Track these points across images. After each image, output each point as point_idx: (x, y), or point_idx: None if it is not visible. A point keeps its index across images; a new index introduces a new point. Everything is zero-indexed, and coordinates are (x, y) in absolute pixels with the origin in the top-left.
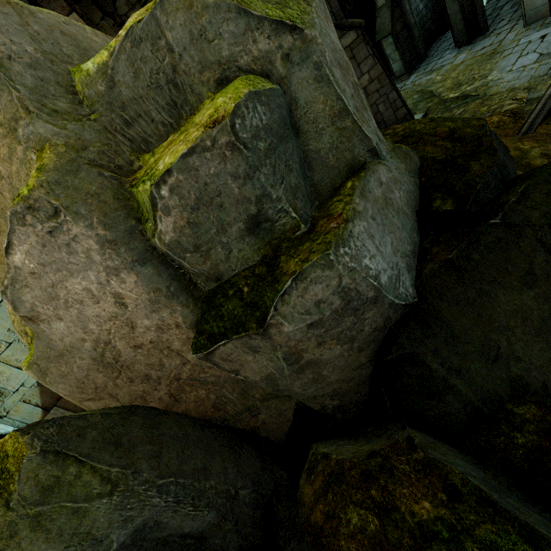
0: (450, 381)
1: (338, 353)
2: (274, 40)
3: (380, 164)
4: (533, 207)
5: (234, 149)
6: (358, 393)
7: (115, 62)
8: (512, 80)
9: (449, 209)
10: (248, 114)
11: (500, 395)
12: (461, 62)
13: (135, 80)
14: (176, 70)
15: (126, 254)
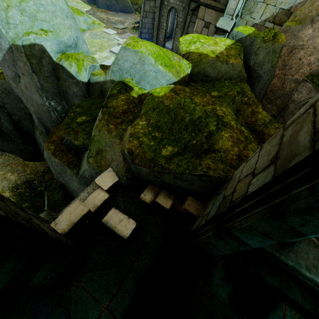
0: None
1: None
2: None
3: None
4: None
5: None
6: None
7: None
8: None
9: None
10: None
11: None
12: None
13: None
14: None
15: None
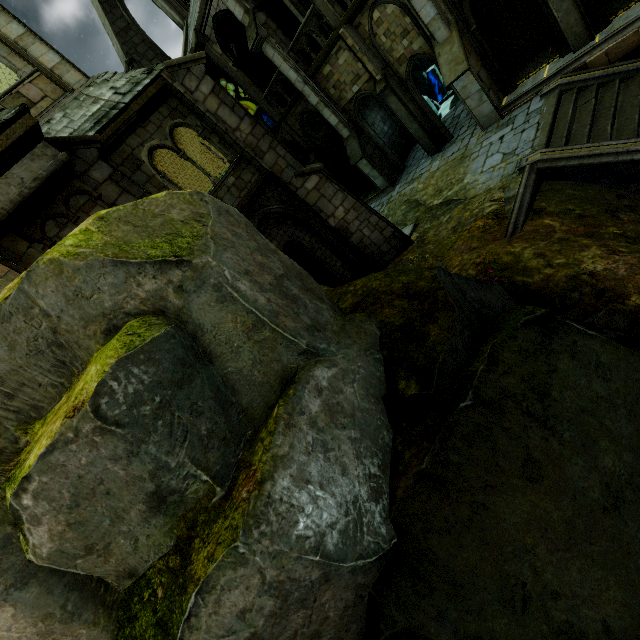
0: None
1: None
2: (161, 277)
3: (318, 364)
4: (507, 372)
5: (104, 432)
6: None
7: None
8: (486, 181)
9: (415, 393)
10: (119, 385)
11: None
12: (436, 169)
13: (11, 352)
14: (57, 331)
15: None
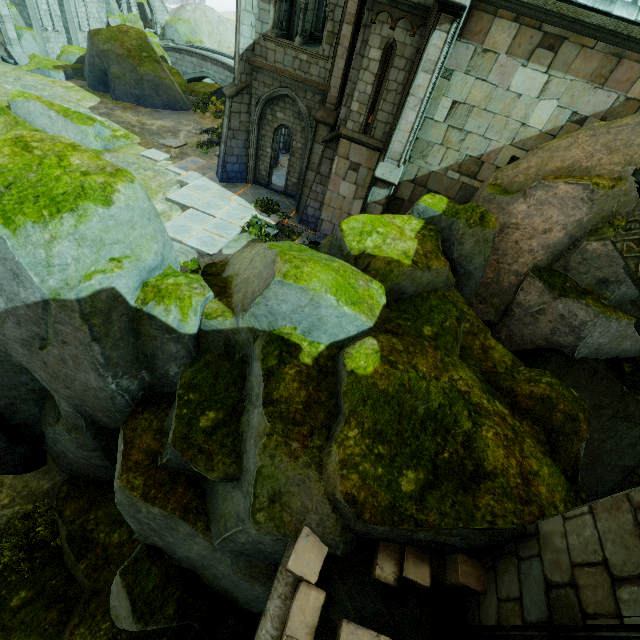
0: None
1: (544, 330)
2: None
3: None
4: (636, 407)
5: None
6: (510, 346)
7: None
8: None
9: (625, 370)
10: None
11: None
12: None
13: None
14: None
15: (574, 230)
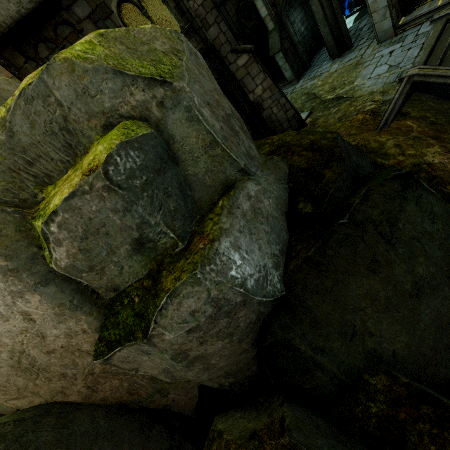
0: (317, 359)
1: (221, 346)
2: (148, 92)
3: (250, 180)
4: (373, 207)
5: (110, 190)
6: (249, 370)
7: (12, 116)
8: (371, 85)
9: (309, 211)
10: (121, 160)
11: (359, 367)
12: (334, 70)
13: (32, 129)
14: (67, 119)
15: (28, 279)
